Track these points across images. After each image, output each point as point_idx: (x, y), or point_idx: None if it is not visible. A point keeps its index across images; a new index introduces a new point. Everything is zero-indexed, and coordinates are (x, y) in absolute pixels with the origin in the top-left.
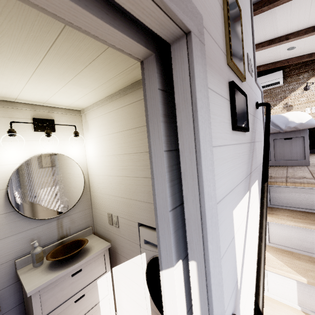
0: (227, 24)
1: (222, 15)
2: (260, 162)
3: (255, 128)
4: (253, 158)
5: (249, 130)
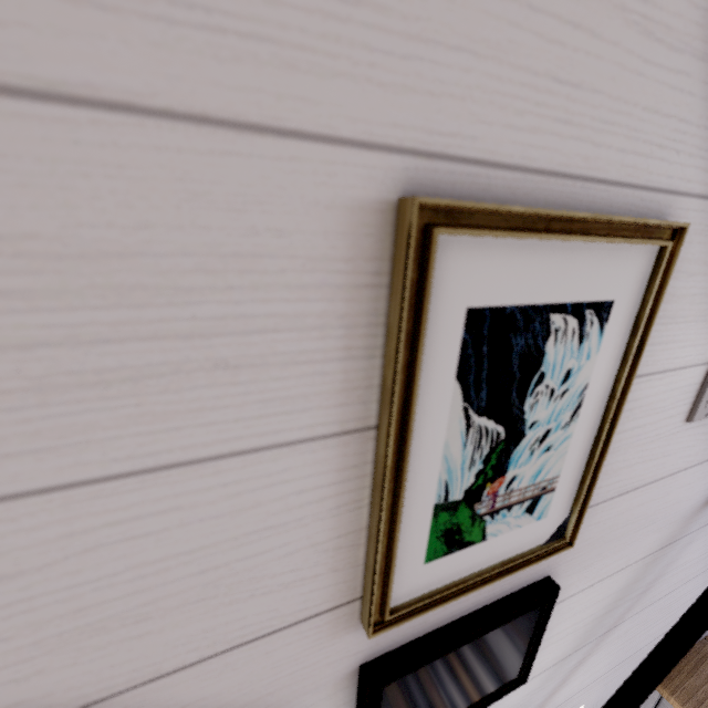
0: (378, 504)
1: (359, 458)
2: (653, 636)
3: (658, 575)
4: (566, 683)
5: (526, 679)
